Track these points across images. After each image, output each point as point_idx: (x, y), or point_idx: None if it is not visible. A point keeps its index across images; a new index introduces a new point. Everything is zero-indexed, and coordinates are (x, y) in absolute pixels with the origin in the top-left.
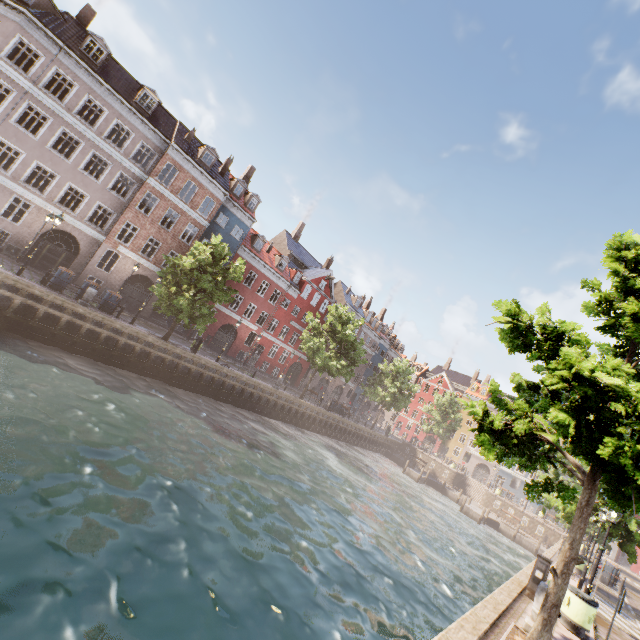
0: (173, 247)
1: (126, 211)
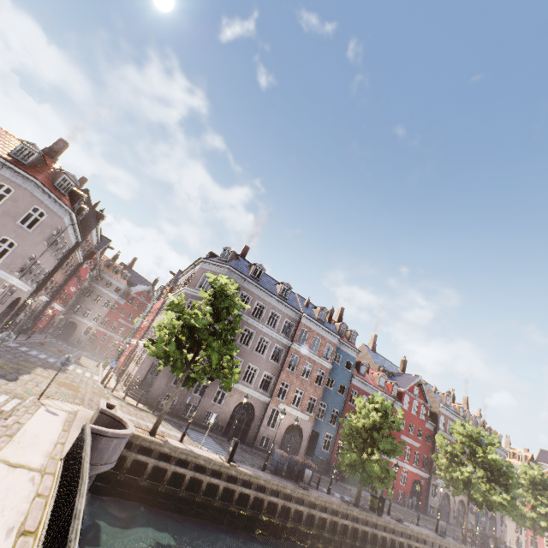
0: (311, 392)
1: (281, 373)
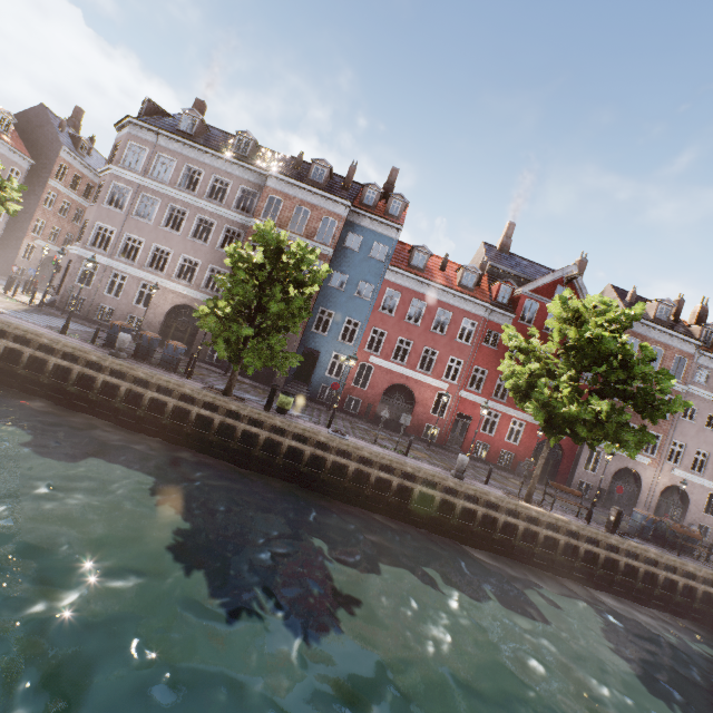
0: None
1: None
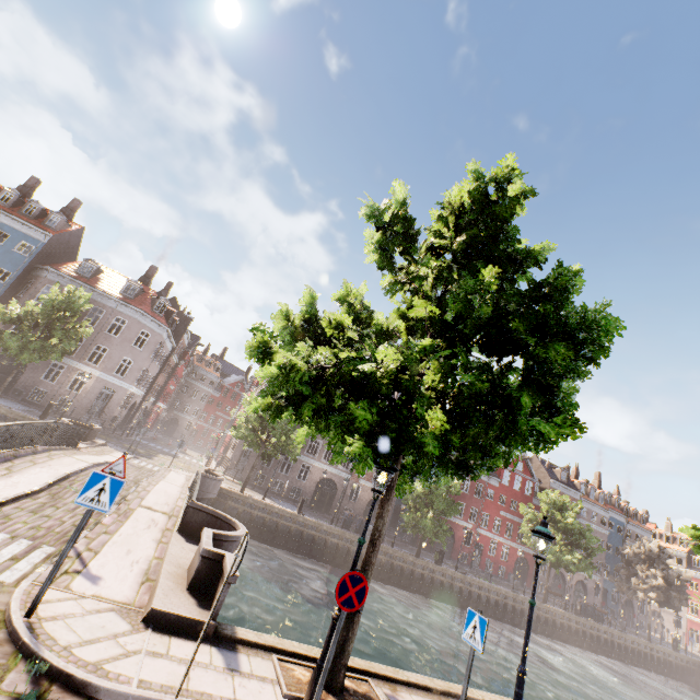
0: None
1: None
